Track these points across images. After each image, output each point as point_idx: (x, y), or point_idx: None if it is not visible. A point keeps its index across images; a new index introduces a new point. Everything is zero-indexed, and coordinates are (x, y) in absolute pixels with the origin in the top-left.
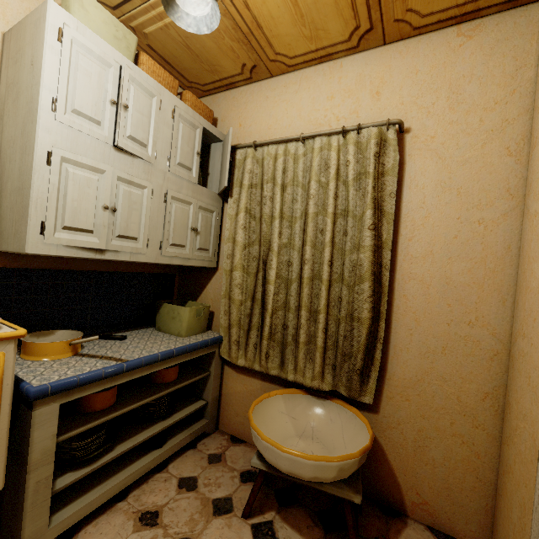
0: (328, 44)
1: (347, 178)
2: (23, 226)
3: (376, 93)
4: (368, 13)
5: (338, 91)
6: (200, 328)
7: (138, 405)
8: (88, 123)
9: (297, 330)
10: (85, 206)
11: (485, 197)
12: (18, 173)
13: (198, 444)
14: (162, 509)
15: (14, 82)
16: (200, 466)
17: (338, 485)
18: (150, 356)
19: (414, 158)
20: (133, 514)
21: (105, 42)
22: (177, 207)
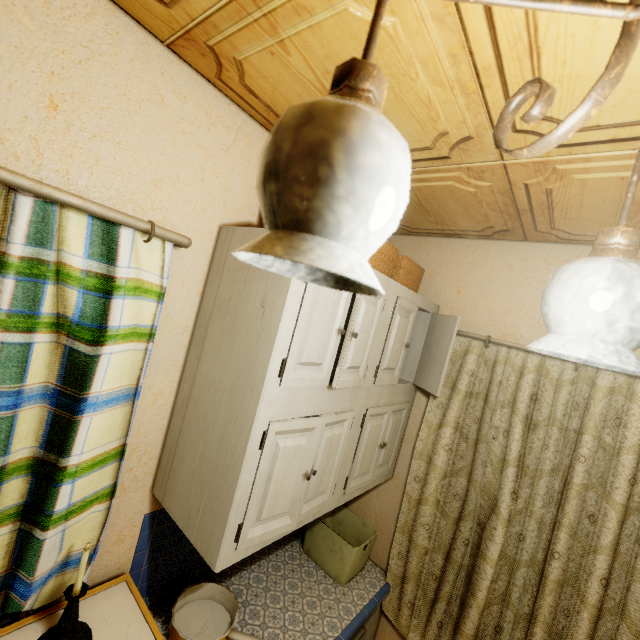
0: None
1: None
2: (215, 528)
3: None
4: None
5: None
6: (360, 564)
7: None
8: (308, 369)
9: None
10: (286, 484)
11: None
12: (217, 441)
13: None
14: None
15: (228, 307)
16: None
17: None
18: None
19: None
20: None
21: None
22: (372, 426)
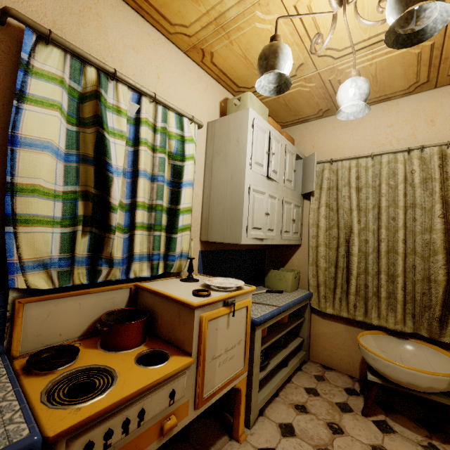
0: (390, 92)
1: (413, 181)
2: (237, 229)
3: (430, 121)
4: (427, 74)
5: (396, 121)
6: (295, 286)
7: (280, 335)
8: (258, 167)
9: (378, 288)
10: (259, 215)
11: None
12: (229, 199)
13: (301, 368)
14: (306, 404)
15: (221, 150)
16: (313, 382)
17: (443, 396)
18: (288, 304)
19: None
20: (289, 405)
21: (264, 120)
22: (287, 207)
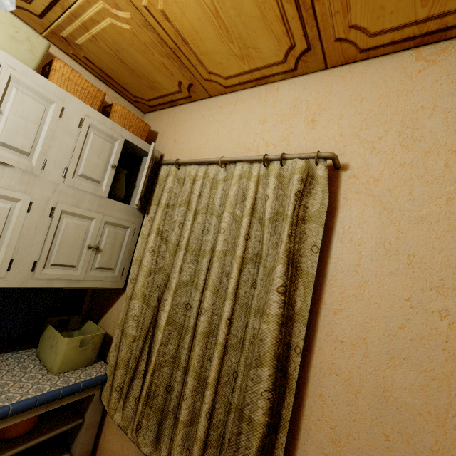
0: (262, 64)
1: (264, 215)
2: None
3: (311, 120)
4: (303, 28)
5: (271, 115)
6: (84, 360)
7: None
8: None
9: (179, 401)
10: None
11: (451, 277)
12: None
13: None
14: None
15: None
16: None
17: None
18: None
19: (351, 203)
20: None
21: None
22: (69, 223)
